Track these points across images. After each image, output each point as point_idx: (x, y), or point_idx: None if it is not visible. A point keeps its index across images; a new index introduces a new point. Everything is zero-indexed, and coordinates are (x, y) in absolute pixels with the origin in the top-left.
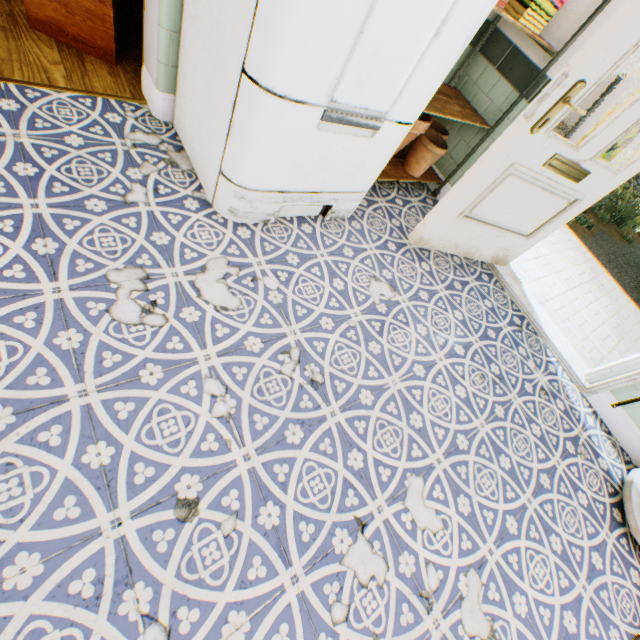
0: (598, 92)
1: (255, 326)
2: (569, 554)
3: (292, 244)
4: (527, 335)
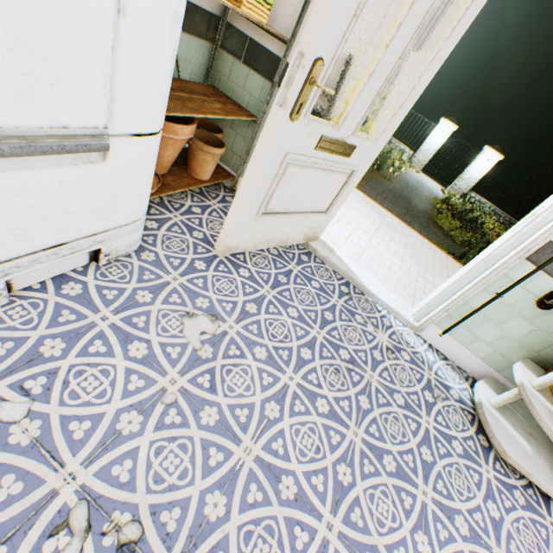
0: (336, 72)
1: None
2: (475, 526)
3: (49, 323)
4: (357, 299)
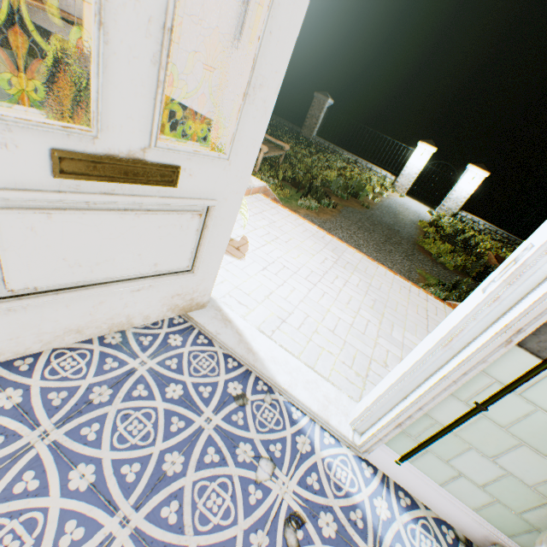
0: None
1: None
2: None
3: None
4: (256, 404)
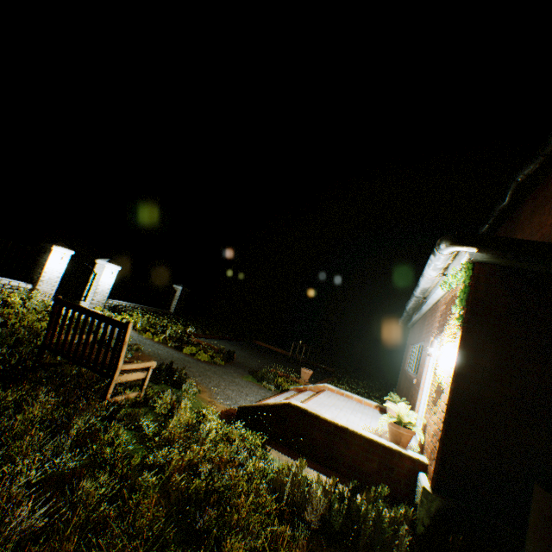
0: None
1: None
2: None
3: None
4: None
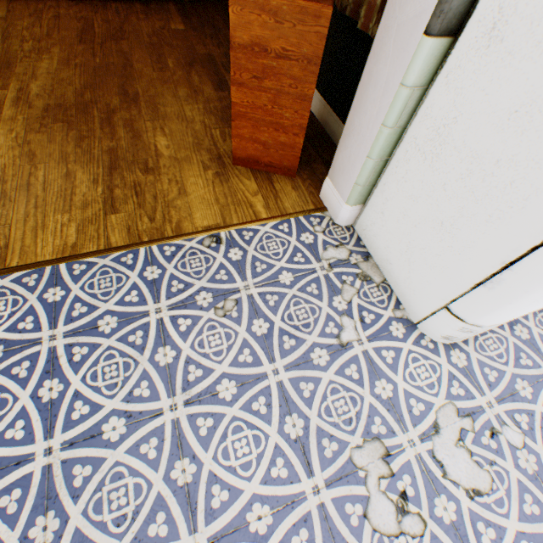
0: None
1: (520, 519)
2: None
3: (513, 362)
4: None
